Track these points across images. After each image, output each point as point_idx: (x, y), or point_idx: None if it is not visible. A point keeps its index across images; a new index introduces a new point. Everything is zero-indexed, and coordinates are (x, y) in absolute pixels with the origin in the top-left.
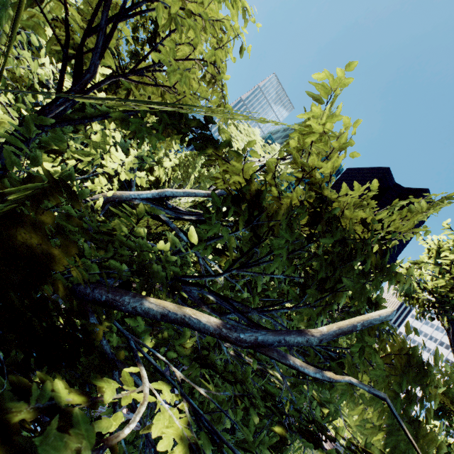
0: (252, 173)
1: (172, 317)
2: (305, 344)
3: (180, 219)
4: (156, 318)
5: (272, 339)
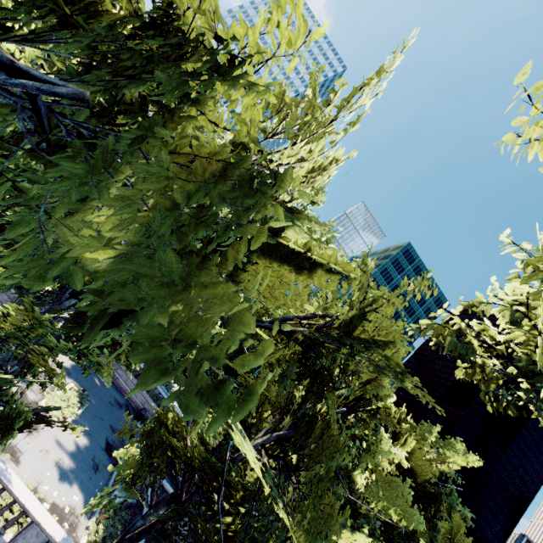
0: None
1: None
2: None
3: None
4: None
5: None
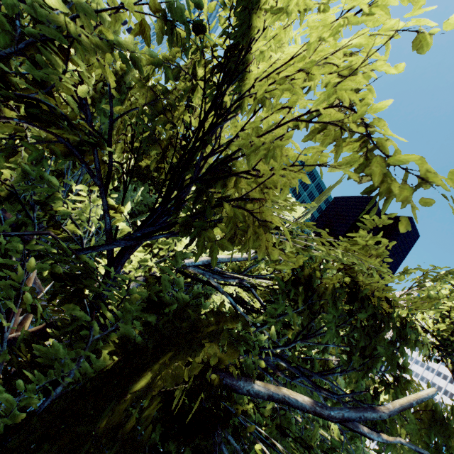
0: (305, 262)
1: (275, 397)
2: (378, 418)
3: (228, 284)
4: (263, 398)
5: (355, 415)
